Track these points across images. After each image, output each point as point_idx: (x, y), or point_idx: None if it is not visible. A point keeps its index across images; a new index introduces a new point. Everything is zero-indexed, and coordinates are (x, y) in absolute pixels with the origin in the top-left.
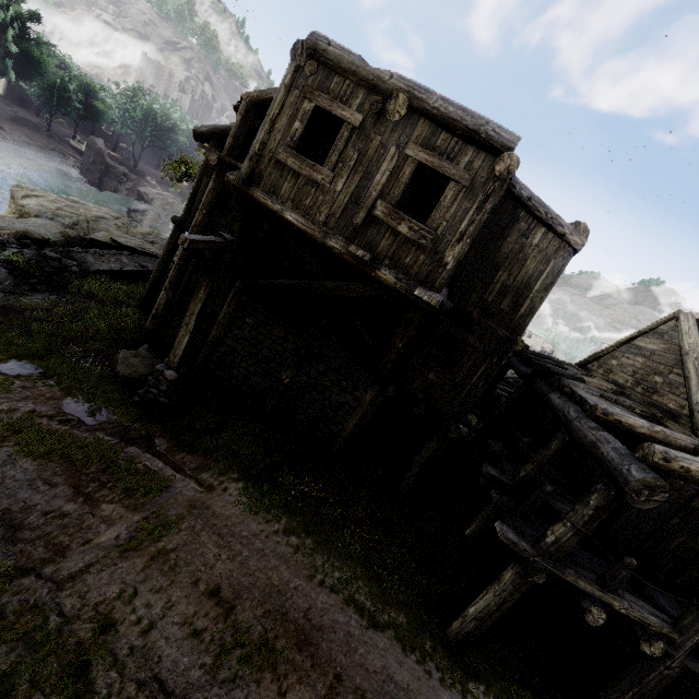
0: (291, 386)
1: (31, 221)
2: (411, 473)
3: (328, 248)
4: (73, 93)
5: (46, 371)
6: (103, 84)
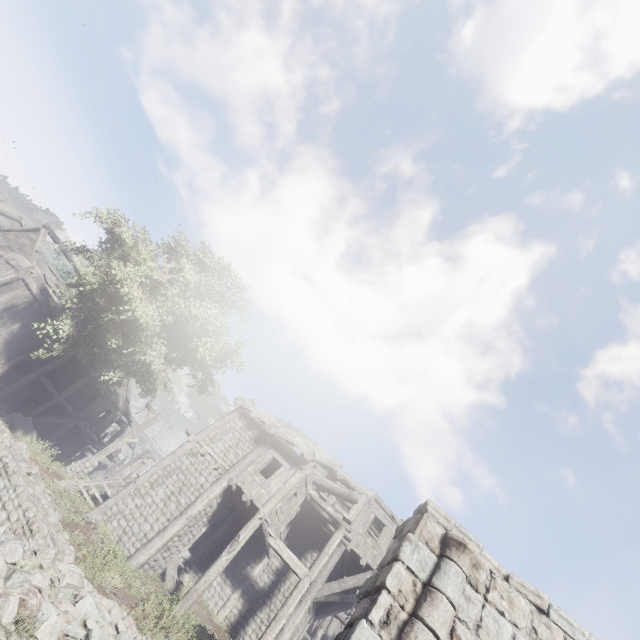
0: None
1: None
2: None
3: None
4: None
5: None
6: None
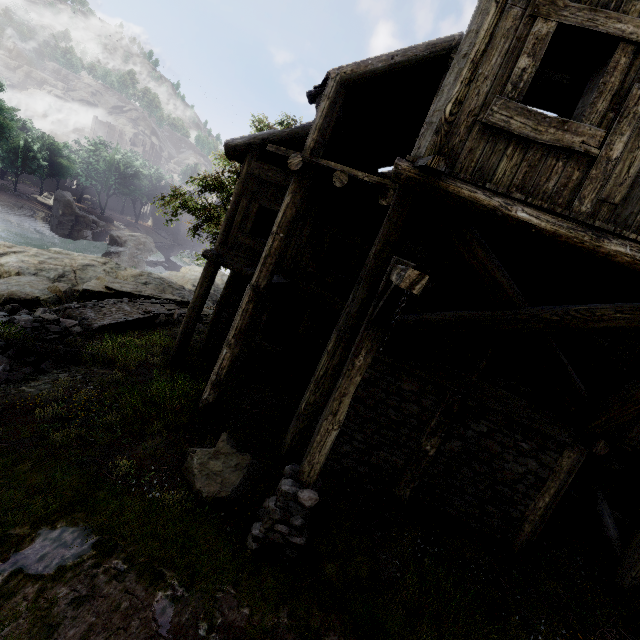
0: (436, 457)
1: (13, 280)
2: (636, 560)
3: (602, 256)
4: (38, 152)
5: (102, 538)
6: (66, 142)
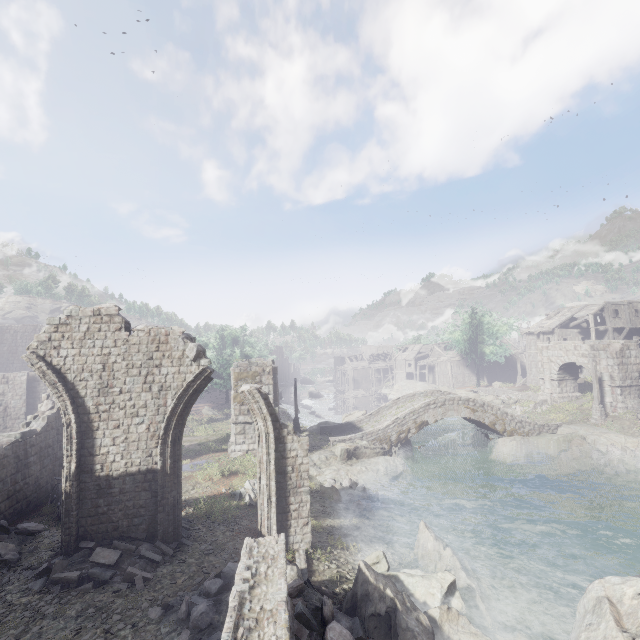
0: None
1: None
2: None
3: None
4: None
5: None
6: None
